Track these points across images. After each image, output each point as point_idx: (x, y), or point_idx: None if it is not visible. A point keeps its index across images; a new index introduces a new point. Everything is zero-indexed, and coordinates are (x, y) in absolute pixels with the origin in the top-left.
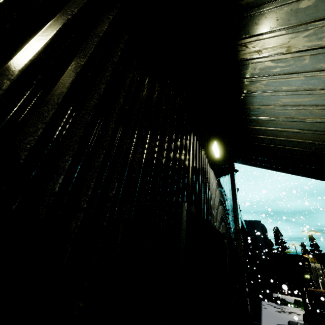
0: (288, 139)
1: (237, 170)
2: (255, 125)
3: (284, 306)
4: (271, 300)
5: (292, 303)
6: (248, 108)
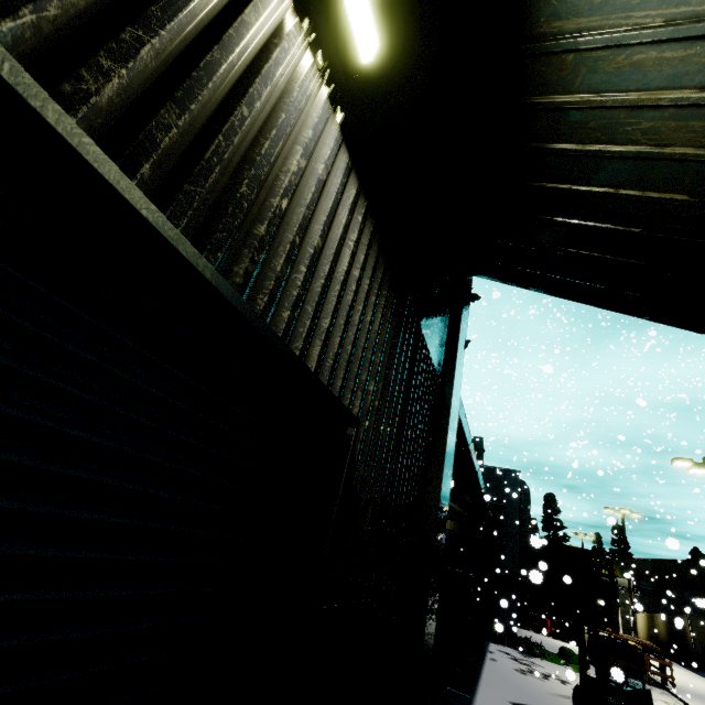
0: (652, 149)
1: (476, 297)
2: (551, 85)
3: (536, 659)
4: (511, 643)
5: (555, 654)
6: None
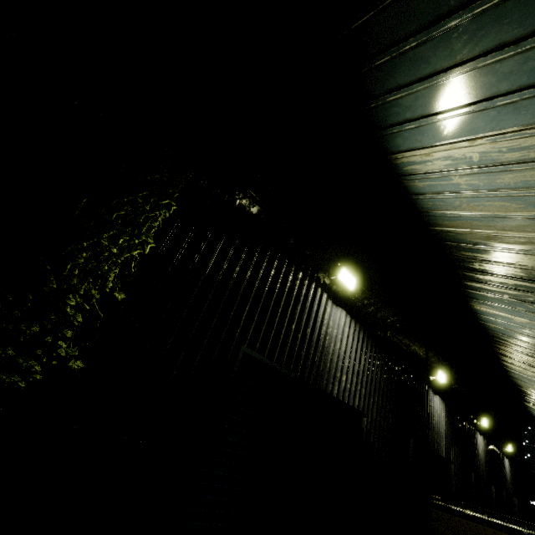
0: None
1: (523, 429)
2: None
3: None
4: None
5: None
6: (532, 414)
